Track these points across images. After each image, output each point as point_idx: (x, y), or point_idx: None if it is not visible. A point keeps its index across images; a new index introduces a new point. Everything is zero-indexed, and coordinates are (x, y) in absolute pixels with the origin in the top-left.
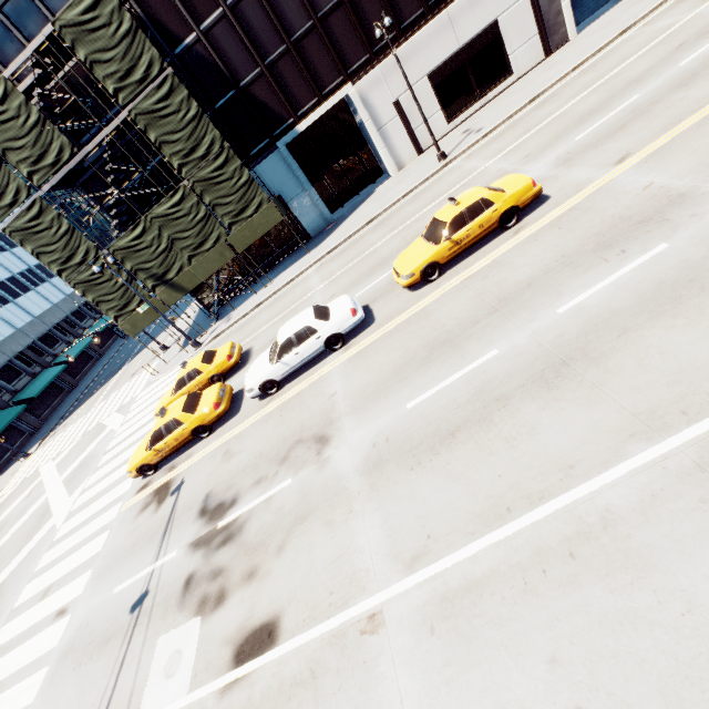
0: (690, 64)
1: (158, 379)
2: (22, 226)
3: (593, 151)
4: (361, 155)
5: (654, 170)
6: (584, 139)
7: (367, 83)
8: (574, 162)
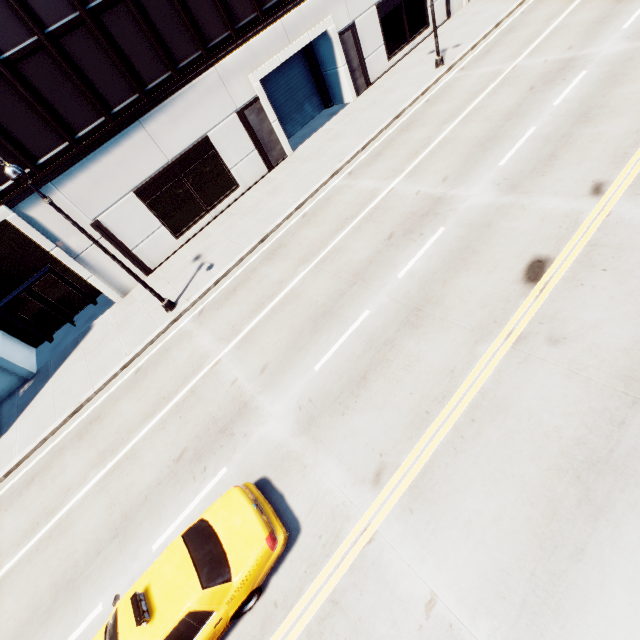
0: (409, 283)
1: None
2: None
3: (339, 418)
4: (65, 273)
5: (427, 548)
6: (324, 375)
7: (37, 204)
8: (320, 433)
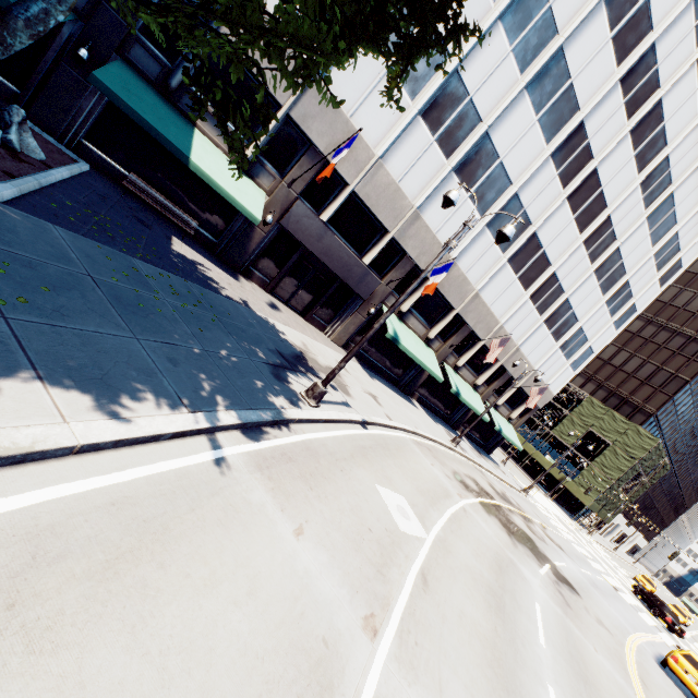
0: None
1: (584, 533)
2: (635, 467)
3: None
4: None
5: None
6: None
7: None
8: None
